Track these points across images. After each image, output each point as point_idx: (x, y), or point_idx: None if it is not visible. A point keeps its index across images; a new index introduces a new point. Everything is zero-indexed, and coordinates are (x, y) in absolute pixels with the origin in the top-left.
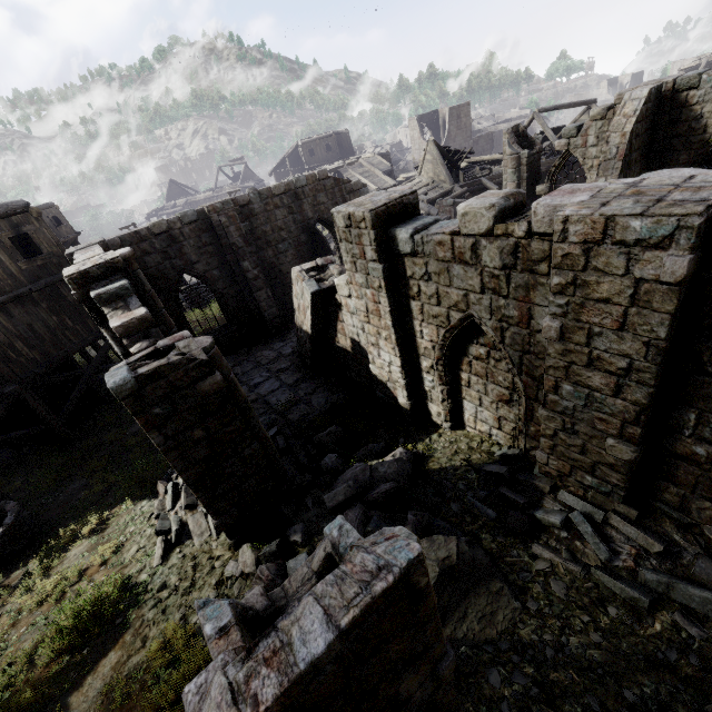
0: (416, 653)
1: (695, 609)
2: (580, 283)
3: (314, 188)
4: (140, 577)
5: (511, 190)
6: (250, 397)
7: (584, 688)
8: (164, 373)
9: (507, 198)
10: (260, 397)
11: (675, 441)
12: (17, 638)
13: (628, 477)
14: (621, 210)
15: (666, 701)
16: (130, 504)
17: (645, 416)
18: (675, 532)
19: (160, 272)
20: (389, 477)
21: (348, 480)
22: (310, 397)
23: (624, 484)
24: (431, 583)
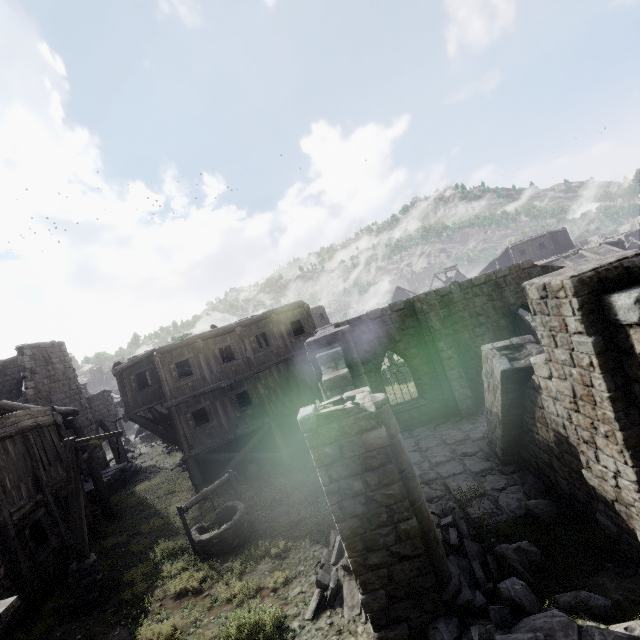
0: None
1: None
2: None
3: (516, 277)
4: (292, 623)
5: None
6: (429, 474)
7: None
8: (338, 416)
9: None
10: (439, 477)
11: None
12: (206, 622)
13: None
14: None
15: None
16: (308, 543)
17: None
18: None
19: (370, 347)
20: None
21: (537, 629)
22: (498, 494)
23: None
24: None
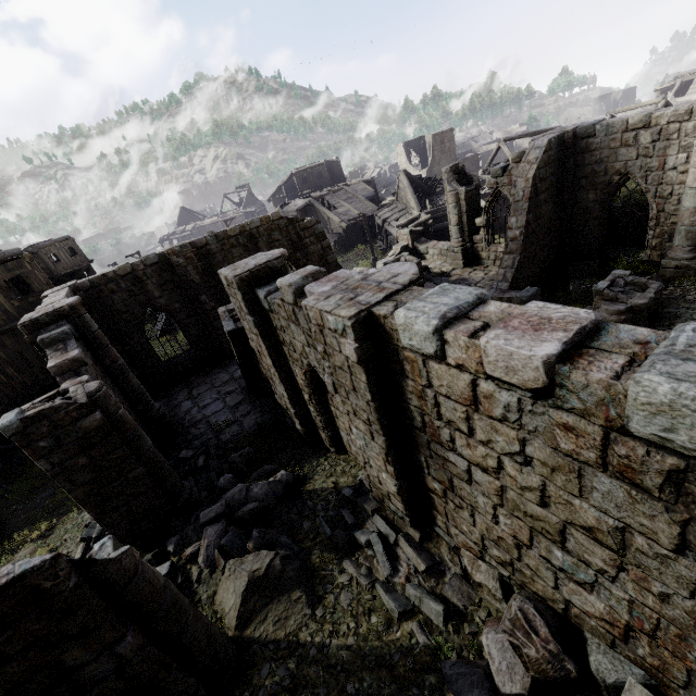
0: (72, 633)
1: (433, 620)
2: (328, 353)
3: (268, 228)
4: None
5: (317, 268)
6: (197, 418)
7: (323, 681)
8: (46, 415)
9: (306, 277)
10: (204, 418)
11: (425, 477)
12: None
13: (404, 506)
14: (323, 307)
15: (373, 693)
16: (76, 513)
17: (391, 458)
18: (446, 554)
19: (126, 307)
20: (259, 497)
21: (227, 498)
22: (244, 419)
23: (405, 511)
24: (71, 586)
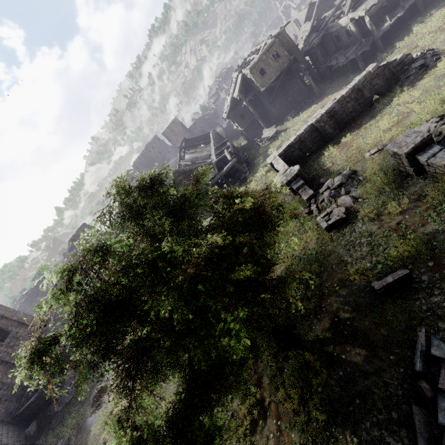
0: None
1: None
2: None
3: None
4: None
5: None
6: None
7: None
8: None
9: None
10: None
11: None
12: None
13: None
14: None
15: None
16: None
17: None
18: None
19: None
20: None
21: None
22: None
23: None
24: None
